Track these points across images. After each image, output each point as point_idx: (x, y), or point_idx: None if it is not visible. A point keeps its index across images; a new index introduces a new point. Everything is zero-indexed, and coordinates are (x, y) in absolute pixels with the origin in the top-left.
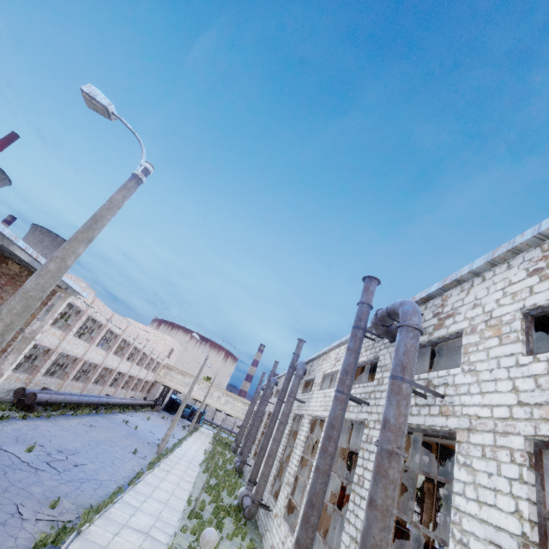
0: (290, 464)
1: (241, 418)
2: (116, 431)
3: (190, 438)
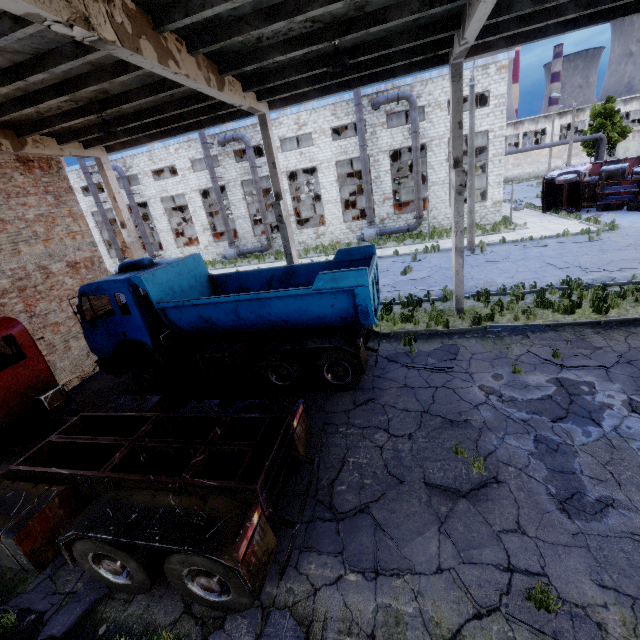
0: None
1: None
2: None
3: None
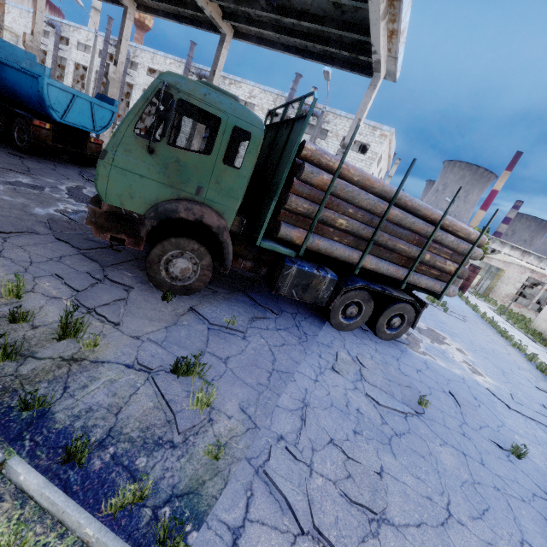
0: None
1: None
2: None
3: None
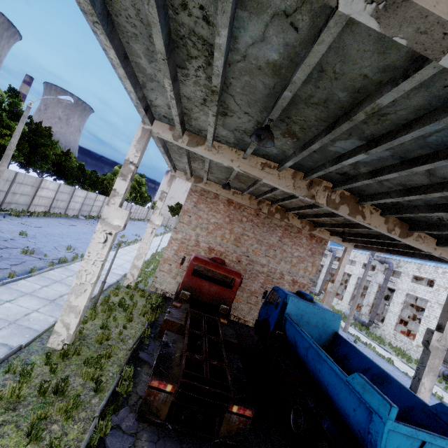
0: None
1: None
2: None
3: None
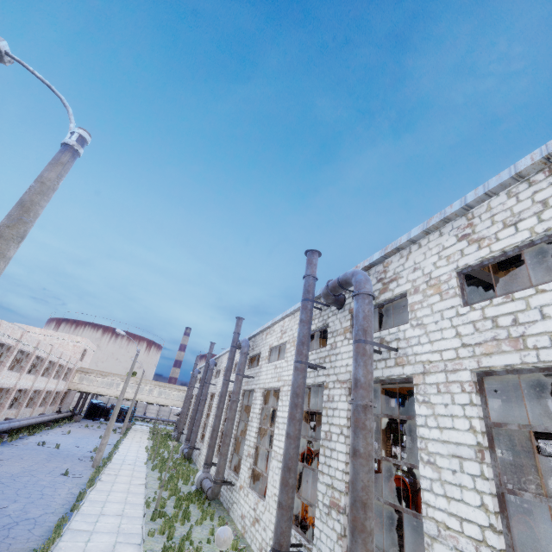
0: (248, 437)
1: (178, 405)
2: (32, 457)
3: (126, 440)
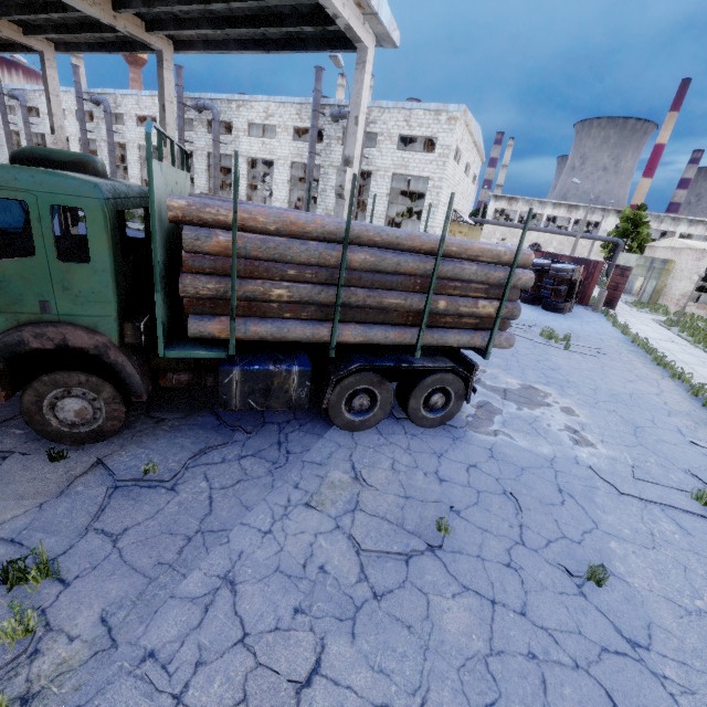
0: None
1: None
2: None
3: None
